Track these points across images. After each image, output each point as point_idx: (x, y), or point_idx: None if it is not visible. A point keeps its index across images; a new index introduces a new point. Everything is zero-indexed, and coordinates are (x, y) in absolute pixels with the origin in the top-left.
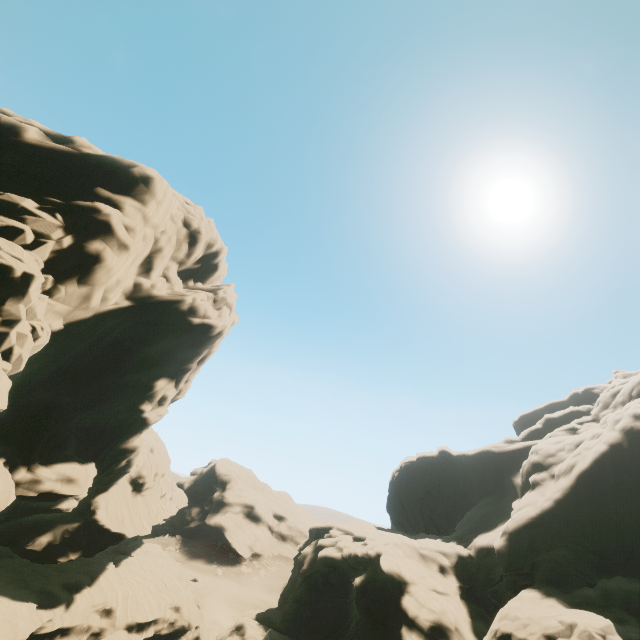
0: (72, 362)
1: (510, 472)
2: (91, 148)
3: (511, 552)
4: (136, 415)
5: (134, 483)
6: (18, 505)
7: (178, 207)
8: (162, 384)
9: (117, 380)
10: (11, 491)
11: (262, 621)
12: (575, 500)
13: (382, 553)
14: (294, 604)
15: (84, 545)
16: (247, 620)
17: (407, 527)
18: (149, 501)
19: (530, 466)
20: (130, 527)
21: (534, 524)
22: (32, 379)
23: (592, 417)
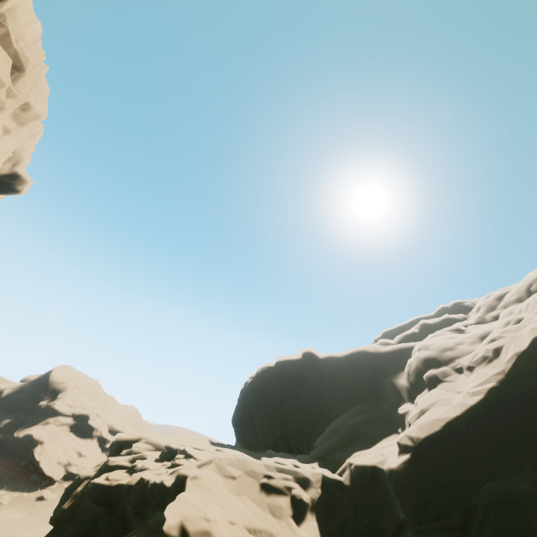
0: None
1: (386, 376)
2: None
3: (423, 483)
4: None
5: None
6: None
7: None
8: None
9: None
10: None
11: None
12: (517, 397)
13: (184, 488)
14: None
15: None
16: None
17: (253, 444)
18: None
19: (420, 363)
20: None
21: (456, 434)
22: None
23: (476, 320)
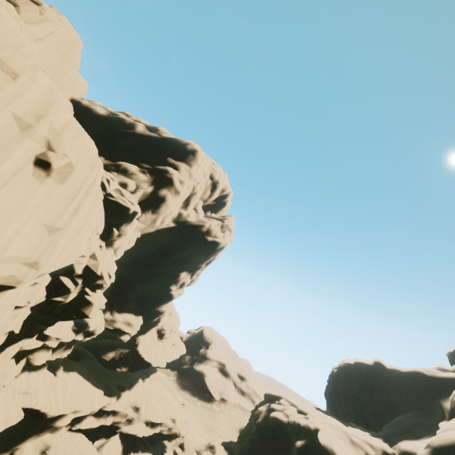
0: (140, 255)
1: (439, 395)
2: (167, 133)
3: None
4: (167, 291)
5: (159, 332)
6: (102, 332)
7: (208, 167)
8: (184, 275)
9: (160, 269)
10: (103, 324)
11: (225, 448)
12: None
13: (320, 429)
14: (249, 444)
15: (130, 364)
16: (217, 444)
17: (340, 414)
18: (166, 346)
19: None
20: (155, 360)
21: None
22: (120, 262)
23: None
